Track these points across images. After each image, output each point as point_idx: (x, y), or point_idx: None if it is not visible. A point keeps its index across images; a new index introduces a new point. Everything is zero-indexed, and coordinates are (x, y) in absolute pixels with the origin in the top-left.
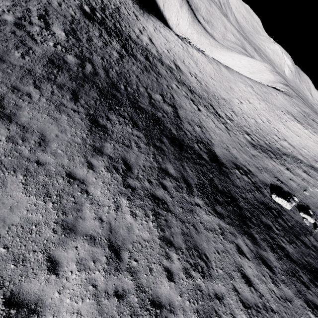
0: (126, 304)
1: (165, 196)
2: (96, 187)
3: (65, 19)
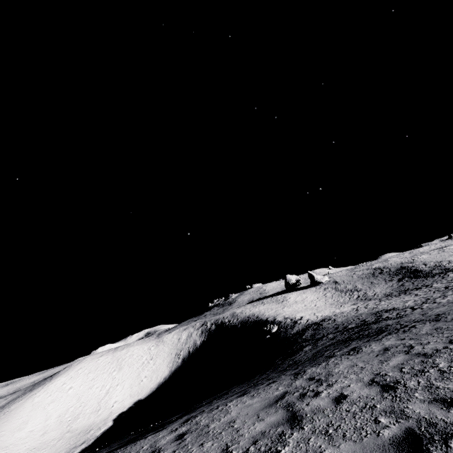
0: (452, 261)
1: (435, 268)
2: (452, 264)
3: (445, 278)
